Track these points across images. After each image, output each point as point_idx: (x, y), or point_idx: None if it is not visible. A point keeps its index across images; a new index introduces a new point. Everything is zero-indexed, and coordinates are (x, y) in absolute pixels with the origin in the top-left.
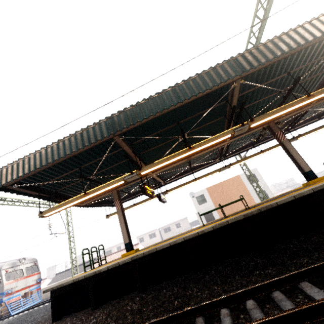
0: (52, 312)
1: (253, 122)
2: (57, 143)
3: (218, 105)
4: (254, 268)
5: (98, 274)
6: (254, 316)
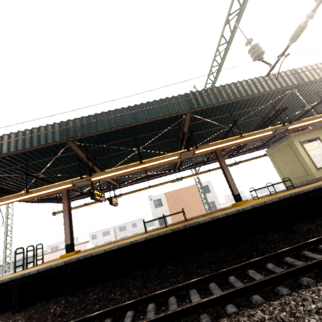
0: None
1: (197, 149)
2: None
3: (173, 128)
4: (171, 275)
5: (27, 276)
6: (148, 317)
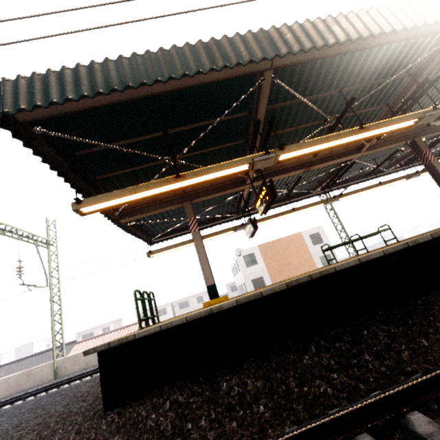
0: (104, 393)
1: None
2: (226, 4)
3: (398, 77)
4: None
5: (213, 314)
6: None
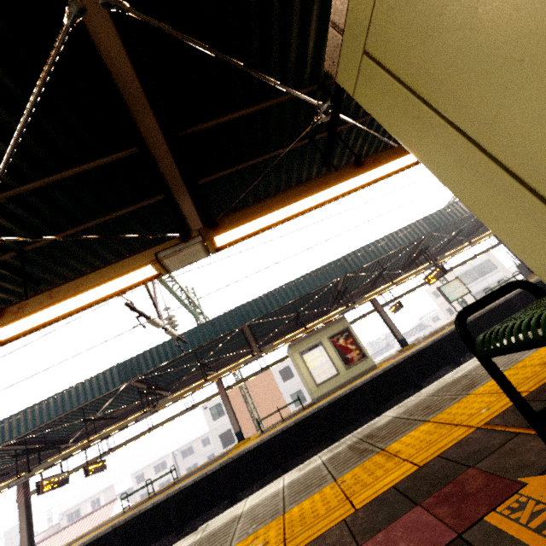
0: None
1: (156, 408)
2: None
3: (128, 386)
4: None
5: None
6: None
